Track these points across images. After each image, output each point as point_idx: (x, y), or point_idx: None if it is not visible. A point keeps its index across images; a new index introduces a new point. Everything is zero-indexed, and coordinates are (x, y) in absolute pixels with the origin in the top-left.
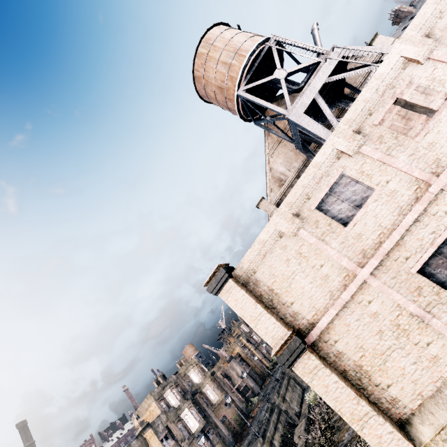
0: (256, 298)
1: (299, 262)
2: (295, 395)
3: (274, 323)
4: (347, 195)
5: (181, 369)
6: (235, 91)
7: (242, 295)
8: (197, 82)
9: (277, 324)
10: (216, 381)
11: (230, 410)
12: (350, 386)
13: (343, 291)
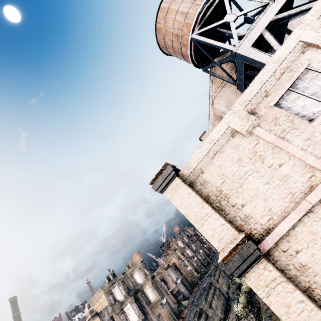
0: (203, 198)
1: (254, 161)
2: (219, 303)
3: (223, 224)
4: (313, 90)
5: (128, 271)
6: (189, 35)
7: (188, 194)
8: (158, 34)
9: (226, 226)
10: (155, 284)
11: (165, 309)
12: (320, 309)
13: (309, 193)
